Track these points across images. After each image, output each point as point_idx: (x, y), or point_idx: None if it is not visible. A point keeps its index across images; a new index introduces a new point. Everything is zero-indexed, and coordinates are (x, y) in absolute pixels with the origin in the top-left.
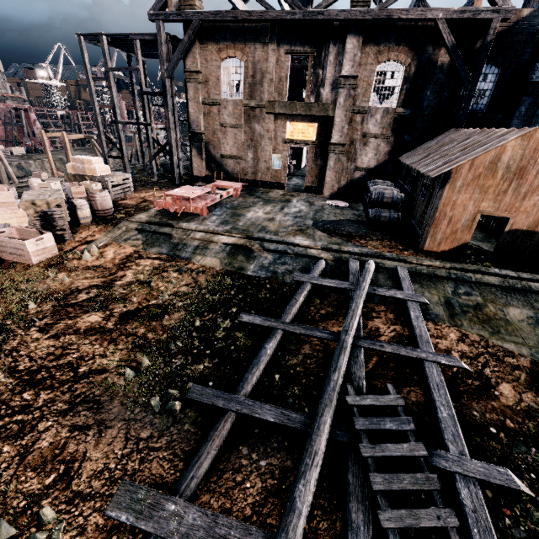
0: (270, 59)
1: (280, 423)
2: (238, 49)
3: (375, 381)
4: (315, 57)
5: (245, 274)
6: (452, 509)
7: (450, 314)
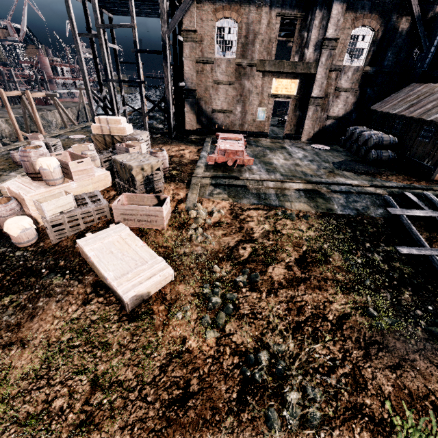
0: (263, 21)
1: None
2: (234, 10)
3: None
4: (302, 21)
5: (338, 214)
6: None
7: None
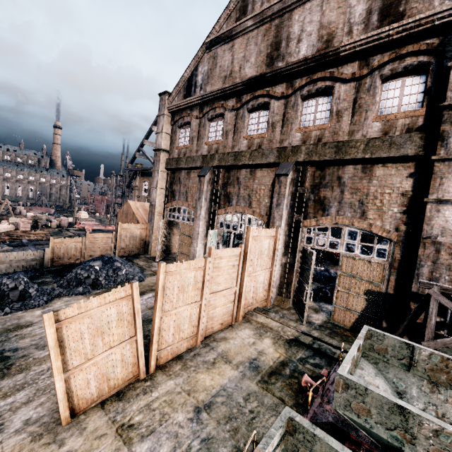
0: None
1: None
2: (147, 178)
3: None
4: None
5: None
6: None
7: None
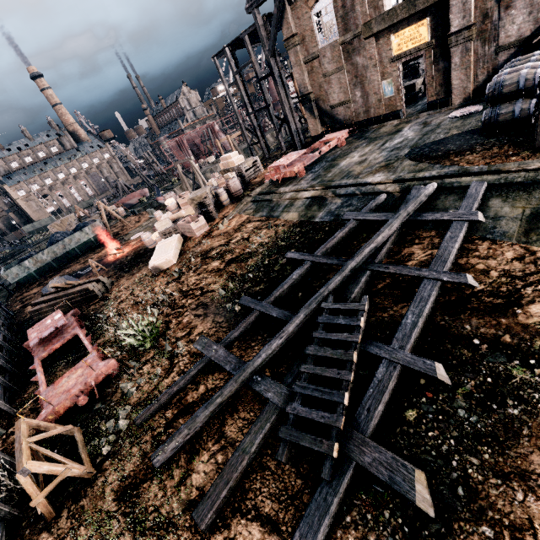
0: None
1: (278, 317)
2: None
3: (376, 297)
4: None
5: (313, 222)
6: (352, 371)
7: (526, 229)
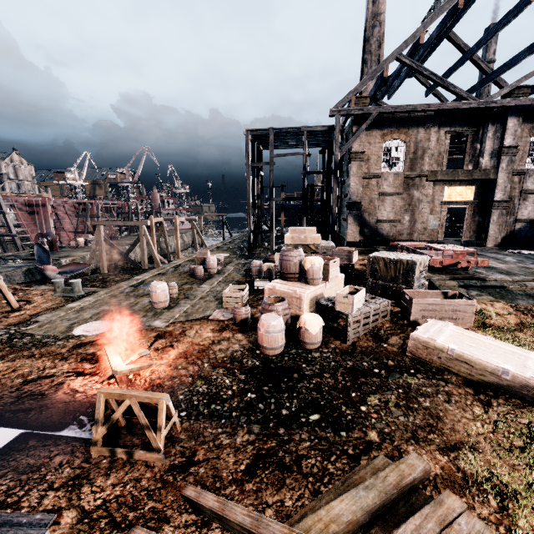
0: (432, 138)
1: None
2: (402, 133)
3: None
4: (473, 135)
5: None
6: None
7: None
